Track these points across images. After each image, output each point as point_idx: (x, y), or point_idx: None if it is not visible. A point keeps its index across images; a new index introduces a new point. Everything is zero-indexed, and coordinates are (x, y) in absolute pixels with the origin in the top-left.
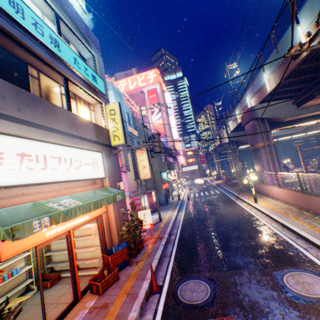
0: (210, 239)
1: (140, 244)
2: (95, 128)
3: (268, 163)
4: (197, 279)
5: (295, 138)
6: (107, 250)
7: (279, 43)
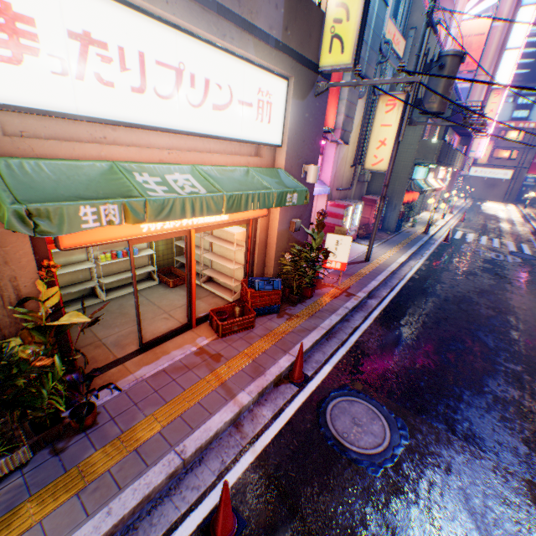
0: (446, 347)
1: (308, 291)
2: None
3: None
4: (373, 407)
5: None
6: (249, 279)
7: None
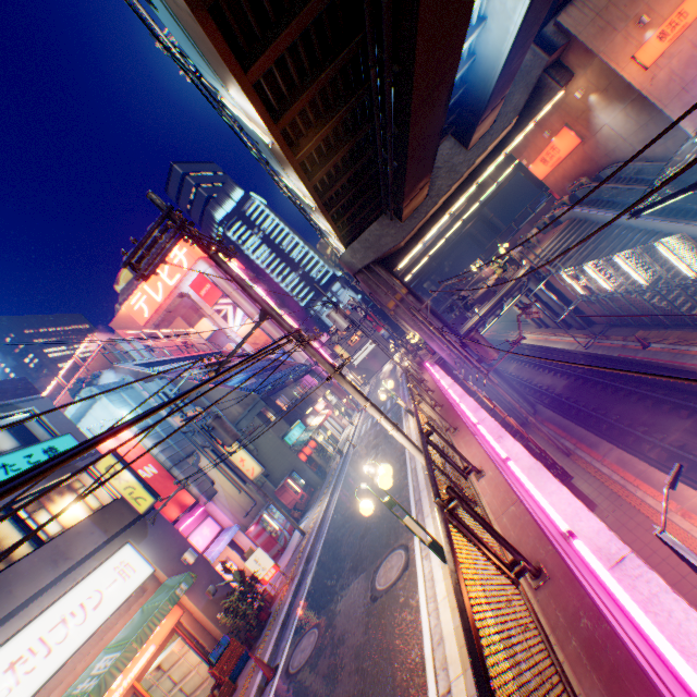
0: (346, 540)
1: (263, 612)
2: (96, 523)
3: (419, 325)
4: (311, 629)
5: (488, 196)
6: (211, 661)
7: (288, 187)
